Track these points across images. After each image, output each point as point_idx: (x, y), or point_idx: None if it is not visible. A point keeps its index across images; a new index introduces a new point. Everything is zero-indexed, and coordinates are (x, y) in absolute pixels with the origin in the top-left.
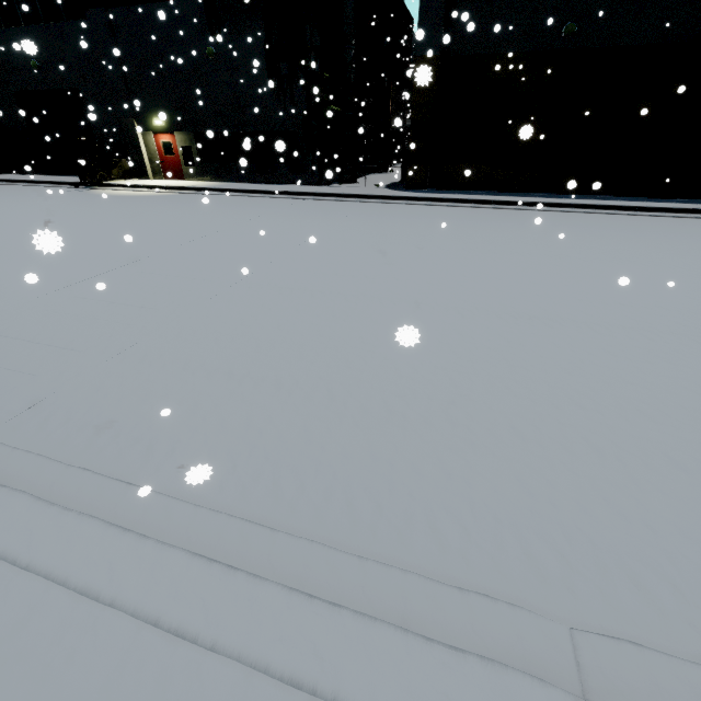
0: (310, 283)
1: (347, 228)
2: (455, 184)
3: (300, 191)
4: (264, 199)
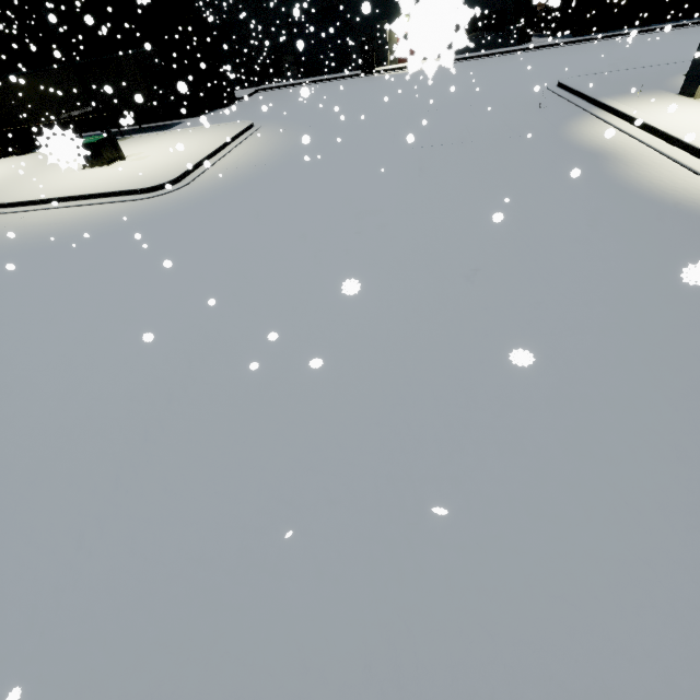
0: (654, 54)
1: (605, 50)
2: (605, 28)
3: (523, 48)
4: (507, 56)
